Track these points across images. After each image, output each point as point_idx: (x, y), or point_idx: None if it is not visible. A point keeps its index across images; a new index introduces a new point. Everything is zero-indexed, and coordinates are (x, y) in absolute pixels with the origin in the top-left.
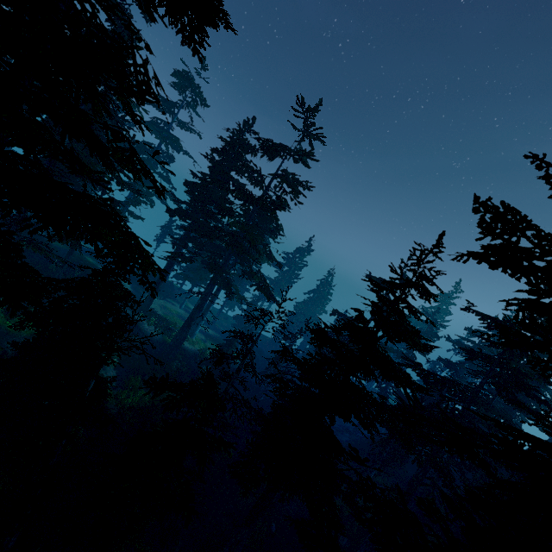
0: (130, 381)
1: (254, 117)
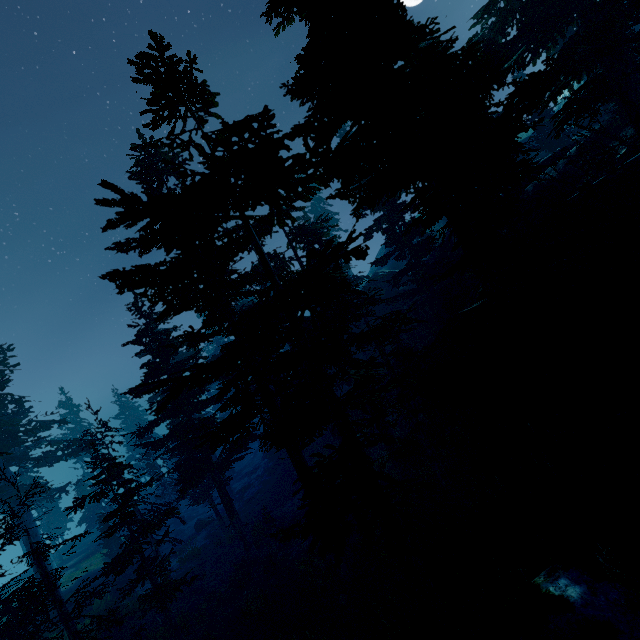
0: None
1: None
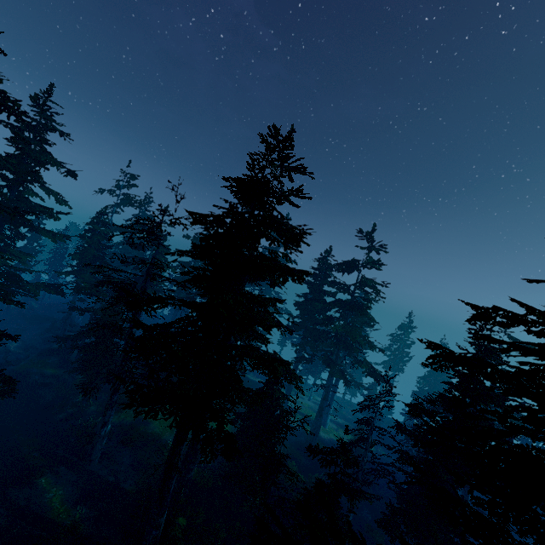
0: (288, 465)
1: (330, 246)
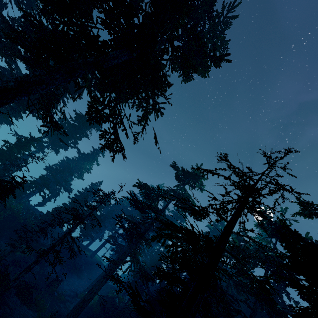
0: None
1: None
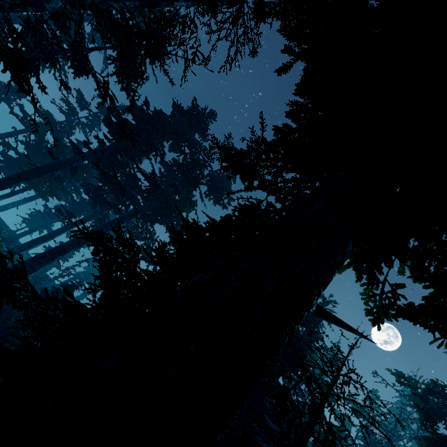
0: None
1: (216, 114)
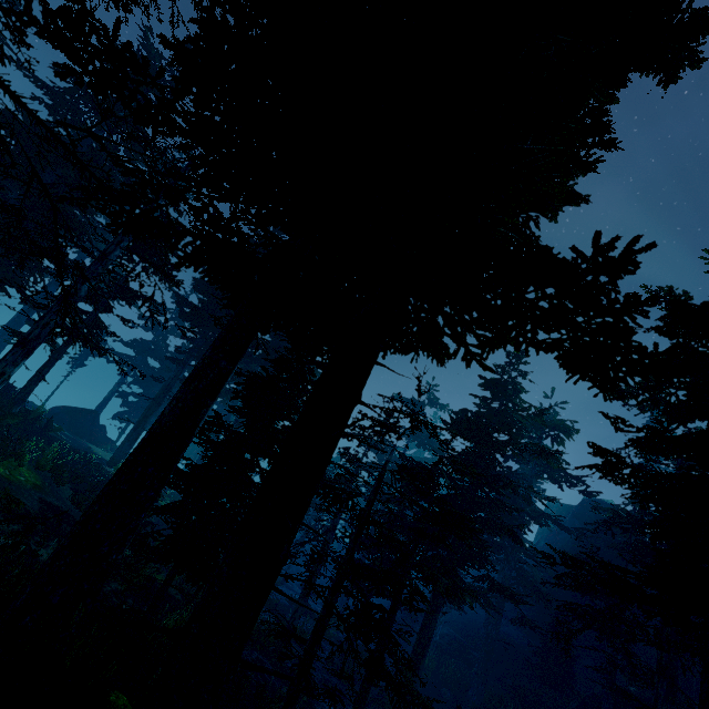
0: None
1: None
